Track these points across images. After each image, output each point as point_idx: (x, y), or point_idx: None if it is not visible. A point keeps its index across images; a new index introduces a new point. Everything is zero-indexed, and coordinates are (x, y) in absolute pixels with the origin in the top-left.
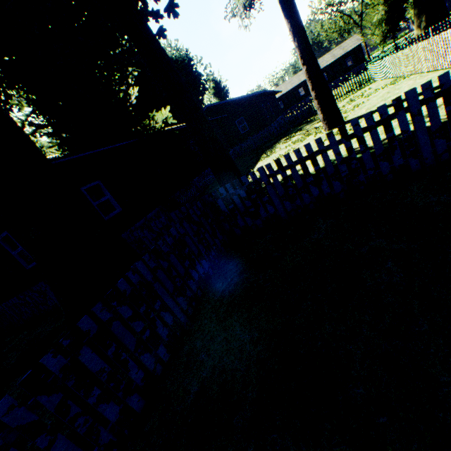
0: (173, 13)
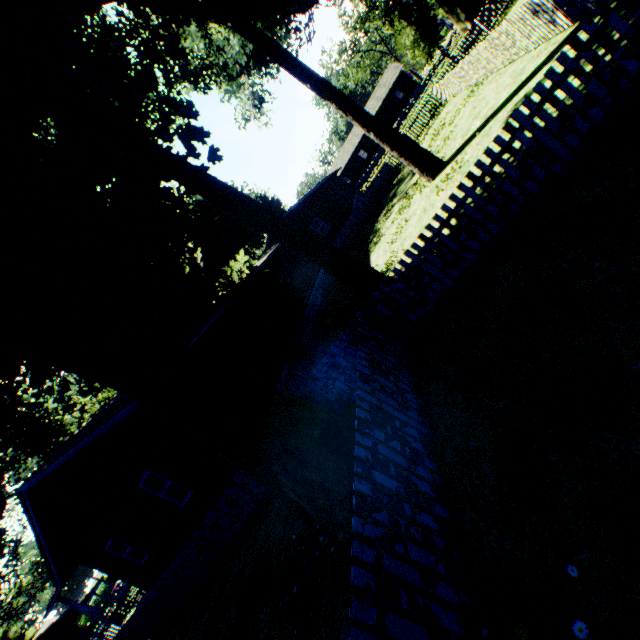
0: (218, 158)
